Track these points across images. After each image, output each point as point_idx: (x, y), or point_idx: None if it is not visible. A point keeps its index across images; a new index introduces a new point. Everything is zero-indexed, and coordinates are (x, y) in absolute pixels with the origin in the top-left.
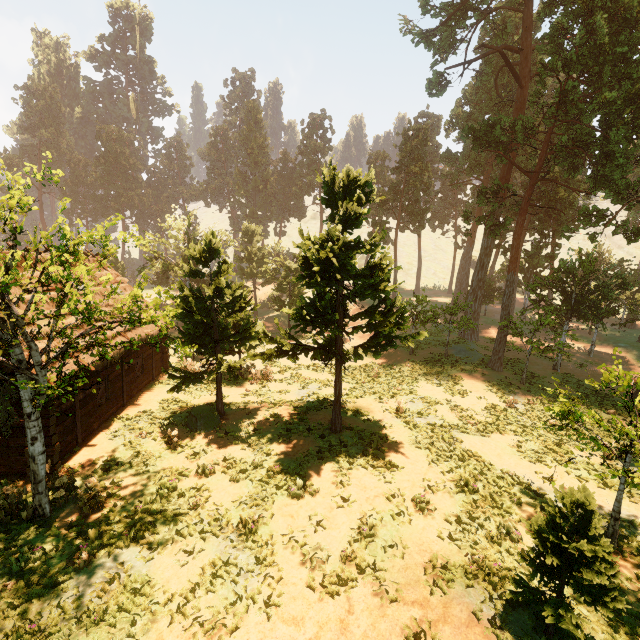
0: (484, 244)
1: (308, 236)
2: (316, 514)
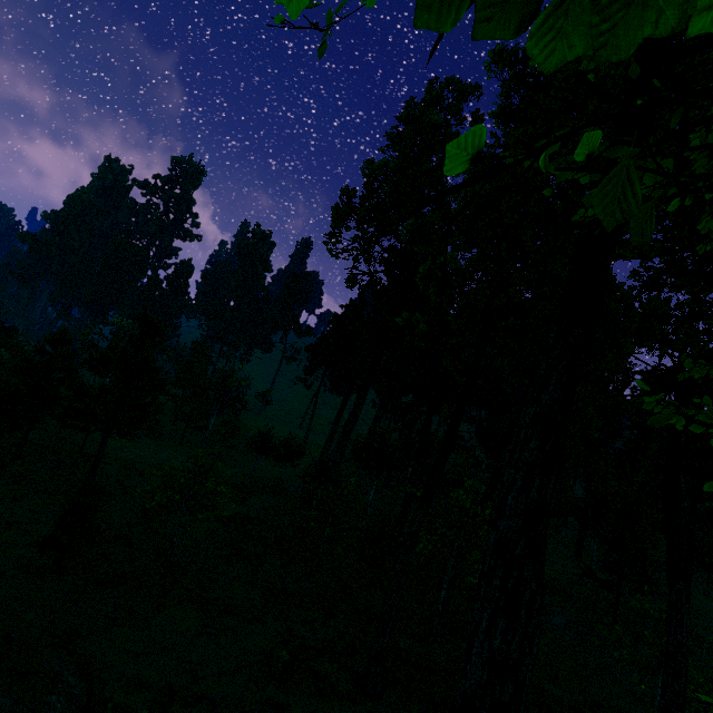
0: (354, 404)
1: (116, 346)
2: (3, 510)
